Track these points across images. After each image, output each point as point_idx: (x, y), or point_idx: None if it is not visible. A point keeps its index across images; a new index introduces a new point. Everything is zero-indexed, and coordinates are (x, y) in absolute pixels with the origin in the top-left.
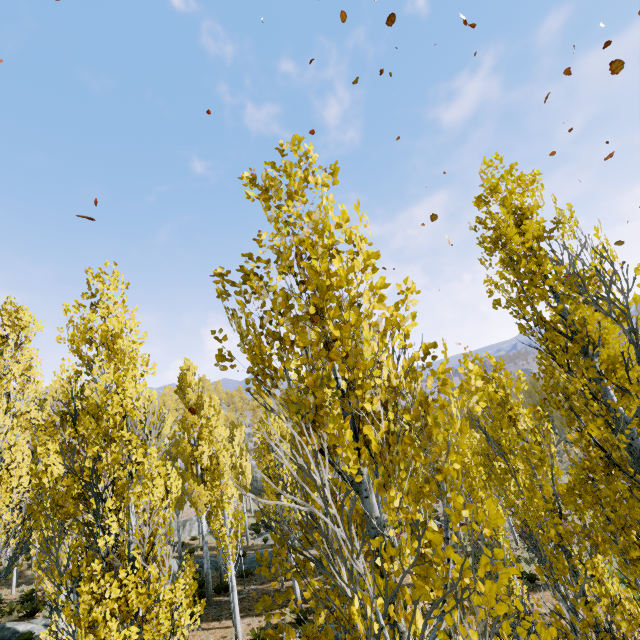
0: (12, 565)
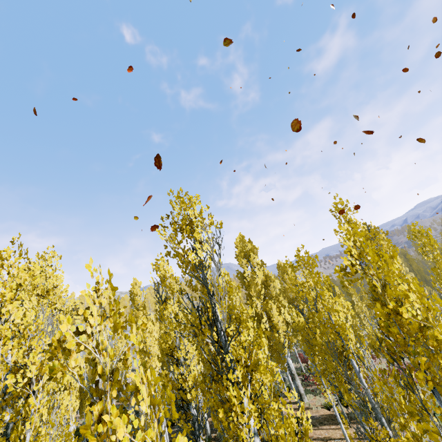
0: None
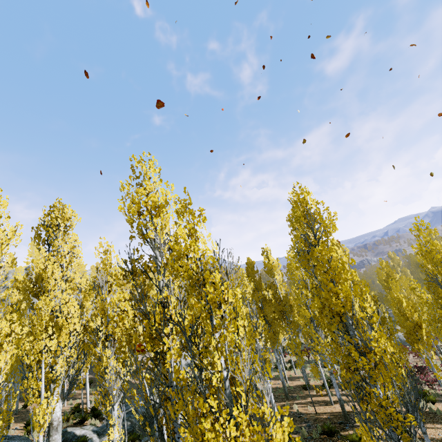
0: (72, 388)
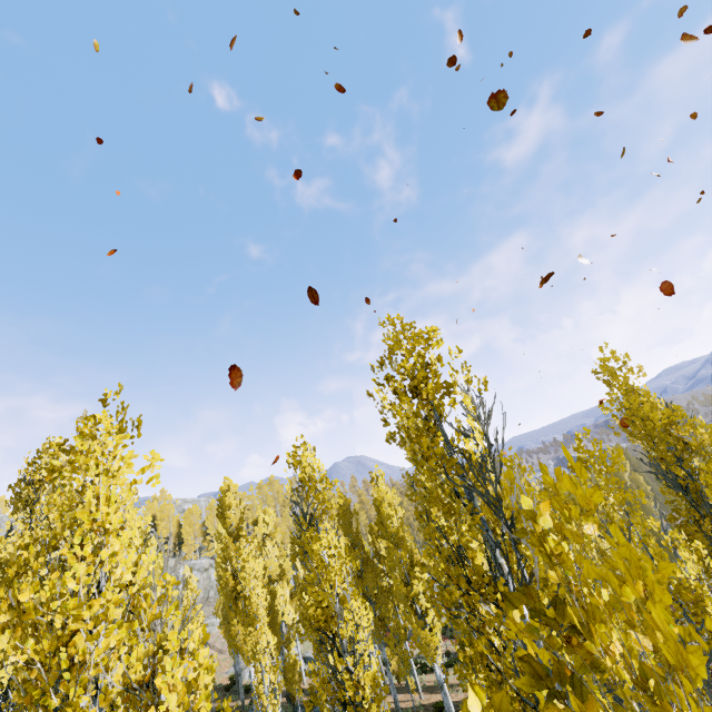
0: None
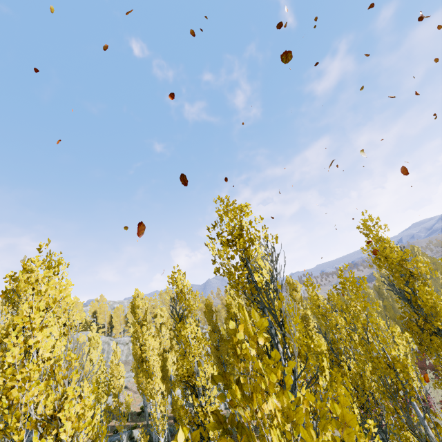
0: None
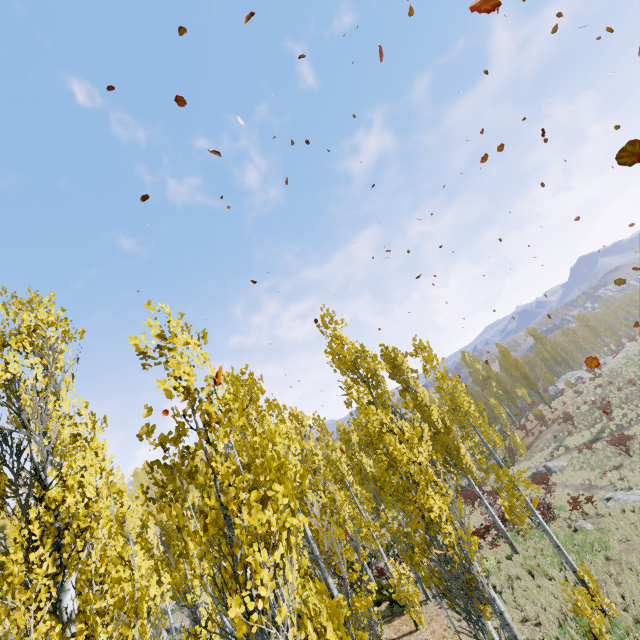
0: None
